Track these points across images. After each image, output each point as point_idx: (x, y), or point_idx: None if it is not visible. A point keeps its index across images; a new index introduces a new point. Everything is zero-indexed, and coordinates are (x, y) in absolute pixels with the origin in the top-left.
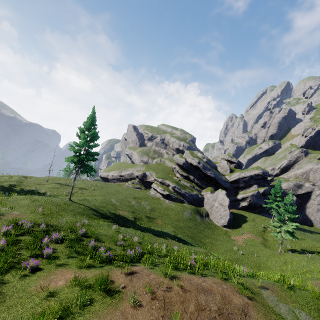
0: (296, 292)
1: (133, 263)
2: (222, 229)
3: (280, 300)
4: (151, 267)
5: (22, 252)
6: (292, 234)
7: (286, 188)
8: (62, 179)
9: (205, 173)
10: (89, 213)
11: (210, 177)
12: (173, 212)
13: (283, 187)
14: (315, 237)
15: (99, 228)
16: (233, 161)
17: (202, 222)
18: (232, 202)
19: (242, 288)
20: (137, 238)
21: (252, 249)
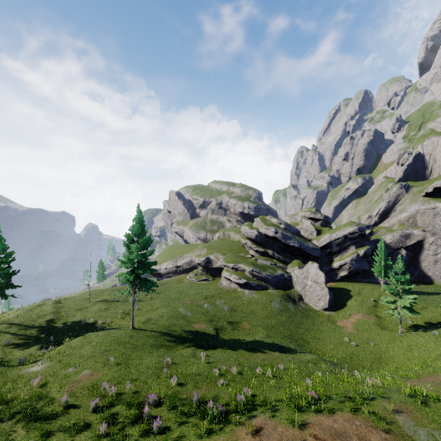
0: (431, 407)
1: (249, 412)
2: (323, 314)
3: (417, 424)
4: (272, 414)
5: (128, 431)
6: (411, 308)
7: (391, 241)
8: (105, 291)
9: (286, 244)
10: (162, 341)
11: (293, 247)
12: (259, 306)
13: (387, 241)
14: (438, 301)
15: (187, 365)
16: (318, 218)
17: (297, 310)
18: (327, 274)
19: (376, 419)
20: (236, 369)
21: (366, 336)
